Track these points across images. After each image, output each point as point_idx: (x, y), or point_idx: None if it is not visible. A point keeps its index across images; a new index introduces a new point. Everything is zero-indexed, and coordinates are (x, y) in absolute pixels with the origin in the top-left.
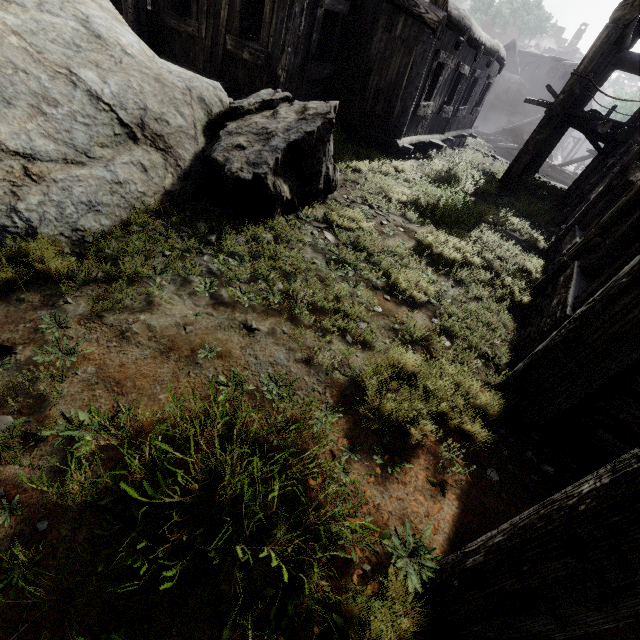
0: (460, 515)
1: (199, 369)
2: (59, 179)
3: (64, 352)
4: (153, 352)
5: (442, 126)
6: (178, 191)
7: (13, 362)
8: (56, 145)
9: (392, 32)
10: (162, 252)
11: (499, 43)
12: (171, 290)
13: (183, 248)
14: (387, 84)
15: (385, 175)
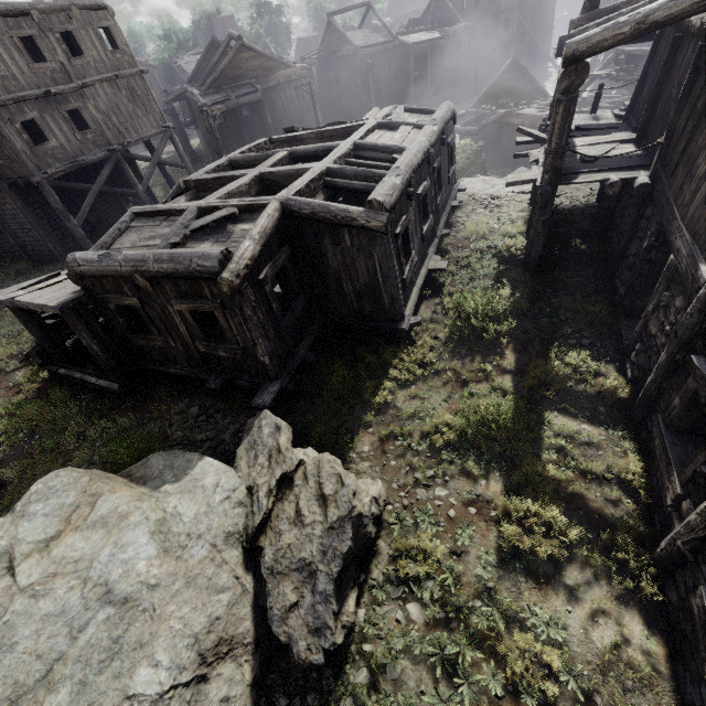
0: None
1: None
2: None
3: None
4: None
5: (430, 234)
6: (259, 666)
7: None
8: None
9: (342, 244)
10: None
11: (441, 114)
12: None
13: None
14: (363, 286)
15: (412, 382)
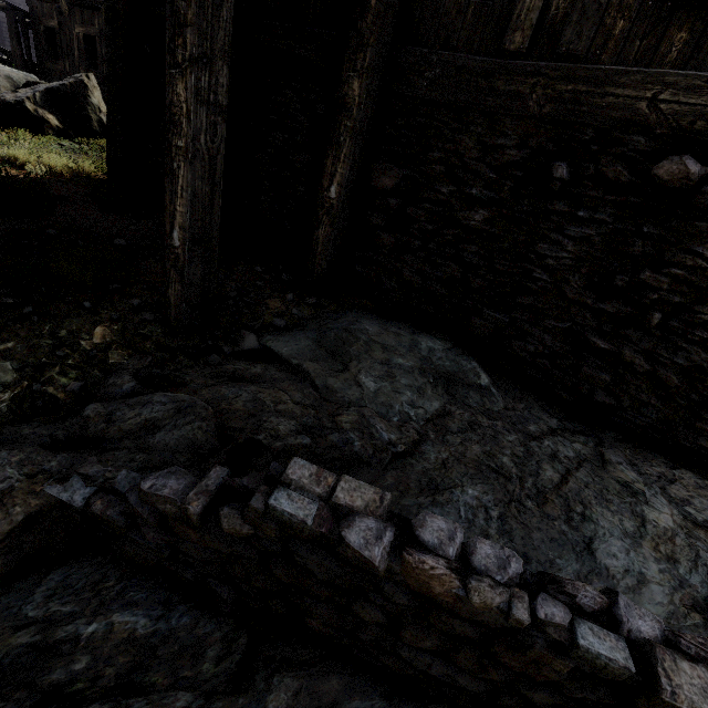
0: (22, 178)
1: None
2: None
3: None
4: None
5: None
6: None
7: None
8: None
9: None
10: None
11: None
12: None
13: None
14: None
15: None
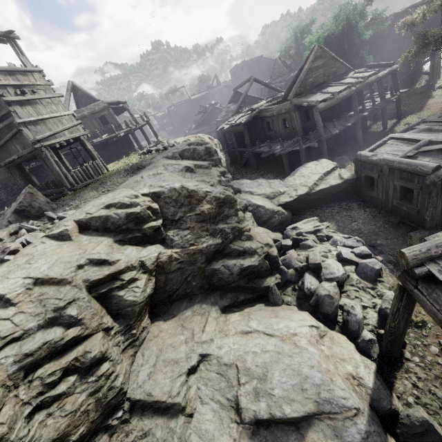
0: None
1: None
2: None
3: None
4: None
5: None
6: None
7: None
8: None
9: None
10: None
11: None
12: None
13: None
14: None
15: None
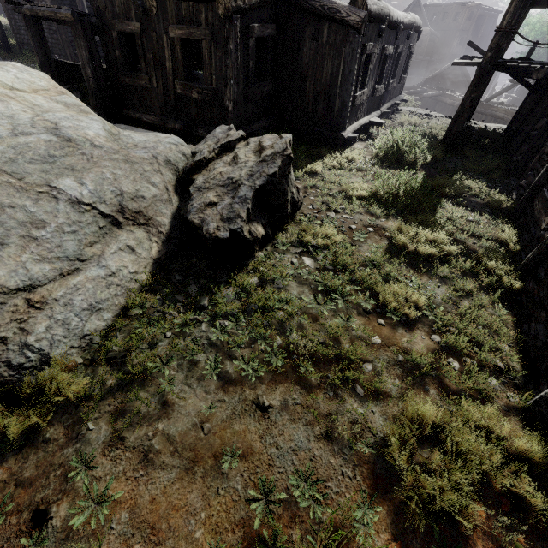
0: None
1: (226, 482)
2: (59, 296)
3: (96, 501)
4: (178, 472)
5: (377, 103)
6: (164, 255)
7: (50, 530)
8: (51, 264)
9: (319, 40)
10: (163, 333)
11: (414, 15)
12: (180, 380)
13: (181, 322)
14: (323, 86)
15: (339, 169)
